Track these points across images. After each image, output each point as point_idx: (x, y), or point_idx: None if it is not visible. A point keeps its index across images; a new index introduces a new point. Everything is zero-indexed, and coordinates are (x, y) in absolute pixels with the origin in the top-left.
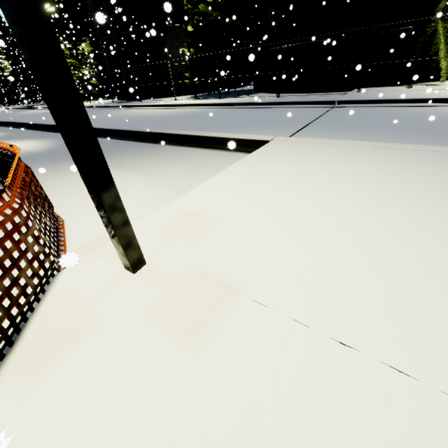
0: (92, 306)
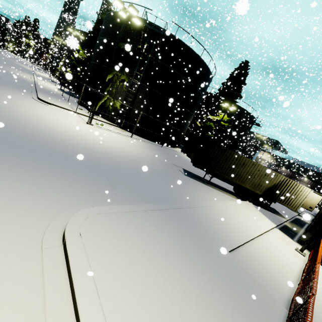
0: None
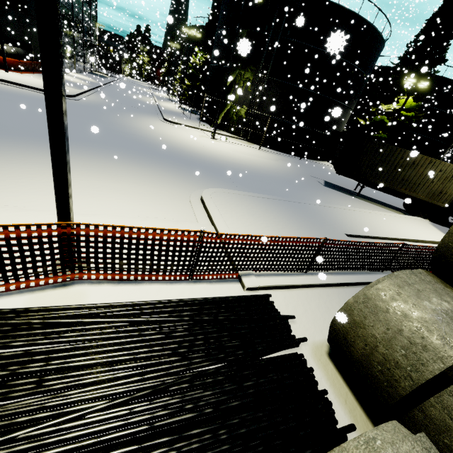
0: None
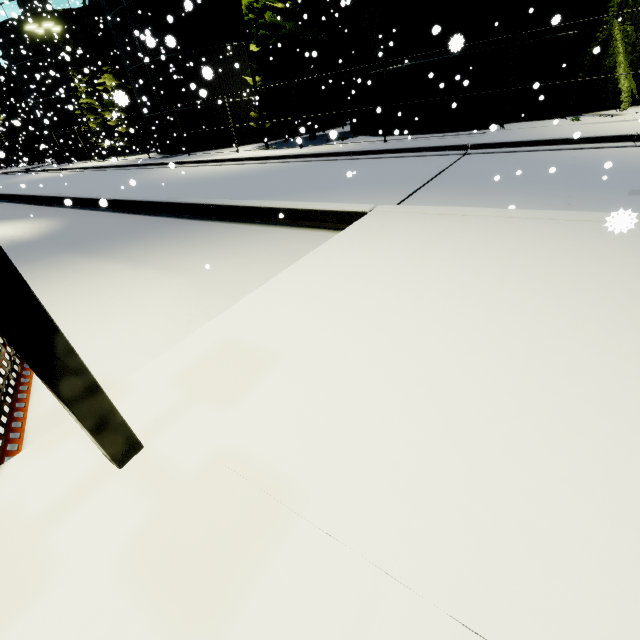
0: (35, 543)
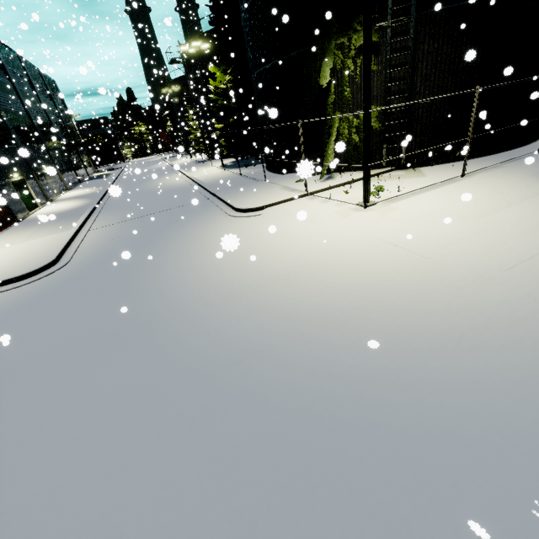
0: None
